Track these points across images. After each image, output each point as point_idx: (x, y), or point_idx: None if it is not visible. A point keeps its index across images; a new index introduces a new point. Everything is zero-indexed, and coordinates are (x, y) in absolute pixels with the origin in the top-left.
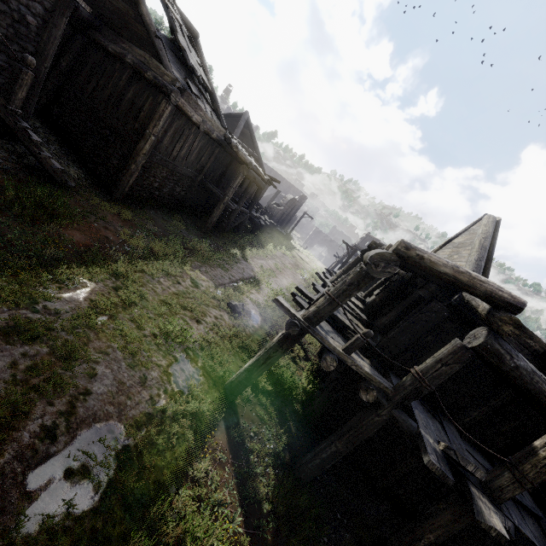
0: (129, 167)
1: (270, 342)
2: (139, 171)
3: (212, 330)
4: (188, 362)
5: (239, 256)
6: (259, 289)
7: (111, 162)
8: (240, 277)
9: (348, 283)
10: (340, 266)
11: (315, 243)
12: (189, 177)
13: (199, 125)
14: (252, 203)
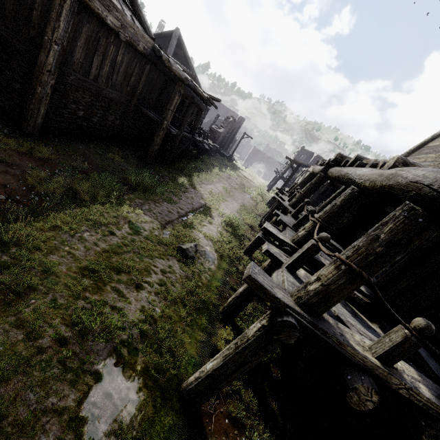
0: (34, 91)
1: (242, 335)
2: (52, 97)
3: (158, 295)
4: (118, 376)
5: (186, 184)
6: (211, 219)
7: (12, 87)
8: (189, 209)
9: (386, 242)
10: (285, 182)
11: (254, 161)
12: (121, 103)
13: (118, 32)
14: (194, 127)
